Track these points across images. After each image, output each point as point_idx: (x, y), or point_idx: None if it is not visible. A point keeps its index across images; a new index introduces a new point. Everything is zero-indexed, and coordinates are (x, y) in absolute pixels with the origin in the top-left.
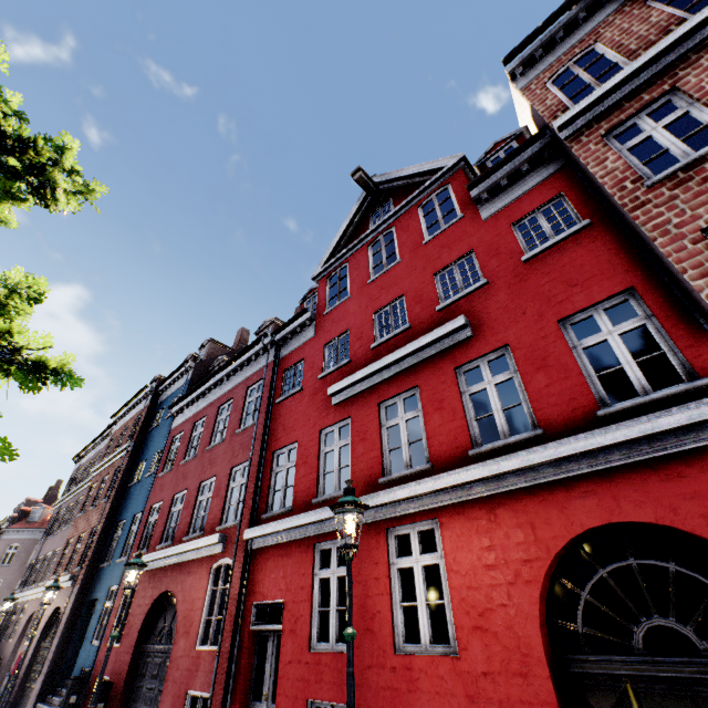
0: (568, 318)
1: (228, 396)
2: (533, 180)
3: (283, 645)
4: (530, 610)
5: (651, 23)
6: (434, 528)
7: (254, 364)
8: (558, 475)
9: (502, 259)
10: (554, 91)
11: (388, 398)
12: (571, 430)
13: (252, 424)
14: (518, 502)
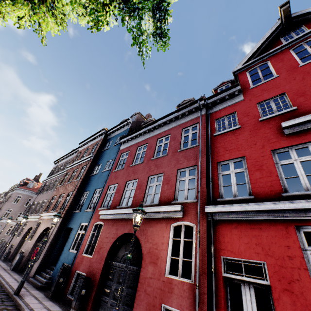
0: None
1: (165, 133)
2: None
3: (277, 299)
4: None
5: None
6: None
7: (187, 117)
8: None
9: None
10: None
11: None
12: None
13: (194, 146)
14: None
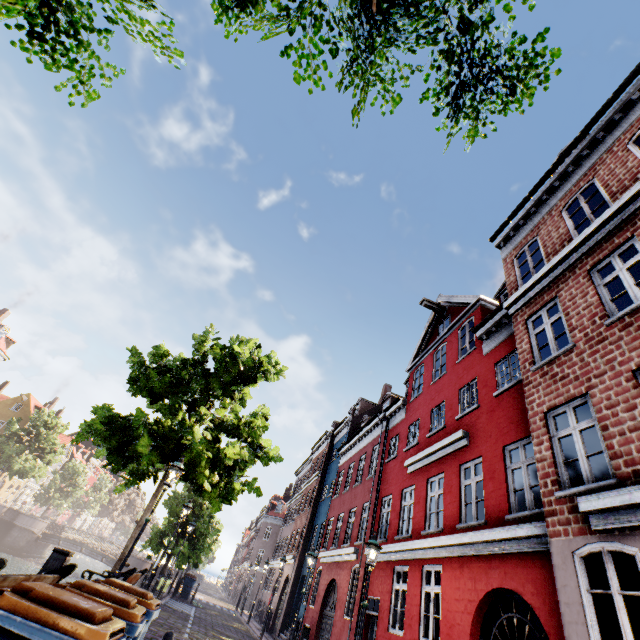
0: (508, 445)
1: (364, 450)
2: (507, 332)
3: (378, 625)
4: (467, 629)
5: (558, 233)
6: (441, 570)
7: (376, 430)
8: (485, 551)
9: (487, 390)
10: (516, 268)
11: (431, 476)
12: (496, 524)
13: (373, 475)
14: (471, 564)
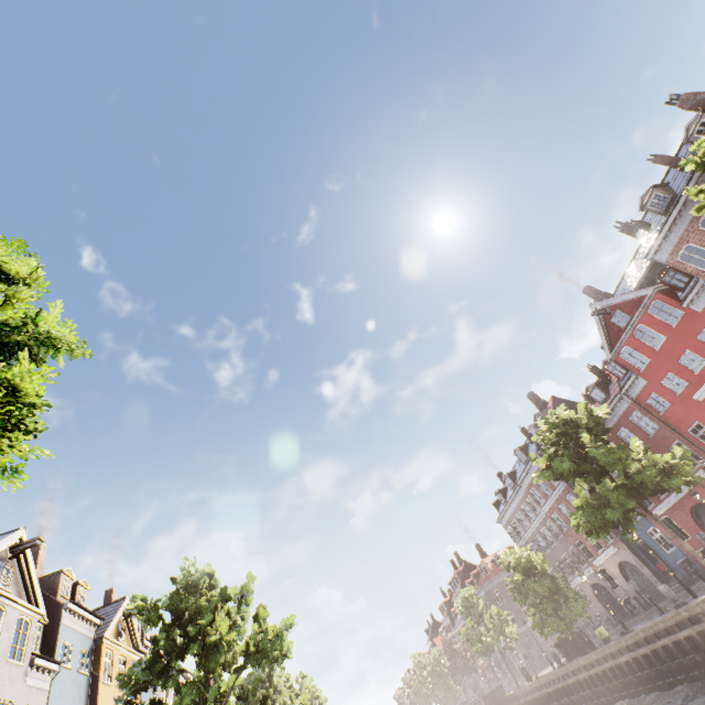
0: None
1: (617, 428)
2: None
3: None
4: None
5: None
6: None
7: (619, 408)
8: None
9: None
10: (686, 263)
11: None
12: None
13: (658, 429)
14: None
